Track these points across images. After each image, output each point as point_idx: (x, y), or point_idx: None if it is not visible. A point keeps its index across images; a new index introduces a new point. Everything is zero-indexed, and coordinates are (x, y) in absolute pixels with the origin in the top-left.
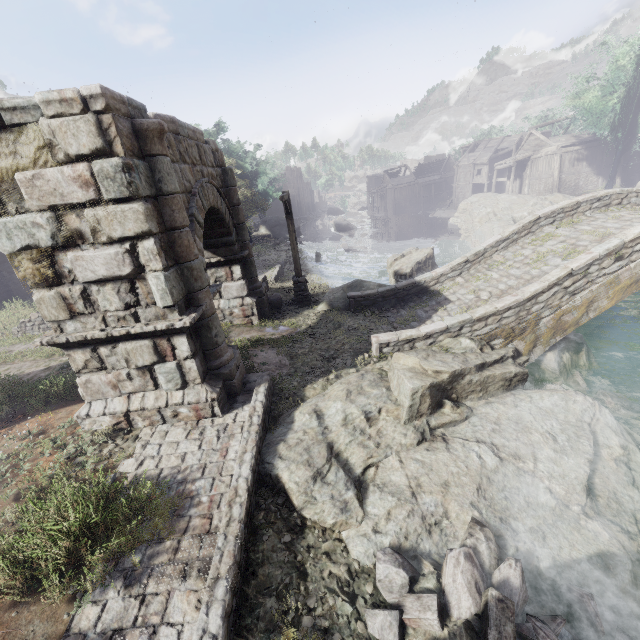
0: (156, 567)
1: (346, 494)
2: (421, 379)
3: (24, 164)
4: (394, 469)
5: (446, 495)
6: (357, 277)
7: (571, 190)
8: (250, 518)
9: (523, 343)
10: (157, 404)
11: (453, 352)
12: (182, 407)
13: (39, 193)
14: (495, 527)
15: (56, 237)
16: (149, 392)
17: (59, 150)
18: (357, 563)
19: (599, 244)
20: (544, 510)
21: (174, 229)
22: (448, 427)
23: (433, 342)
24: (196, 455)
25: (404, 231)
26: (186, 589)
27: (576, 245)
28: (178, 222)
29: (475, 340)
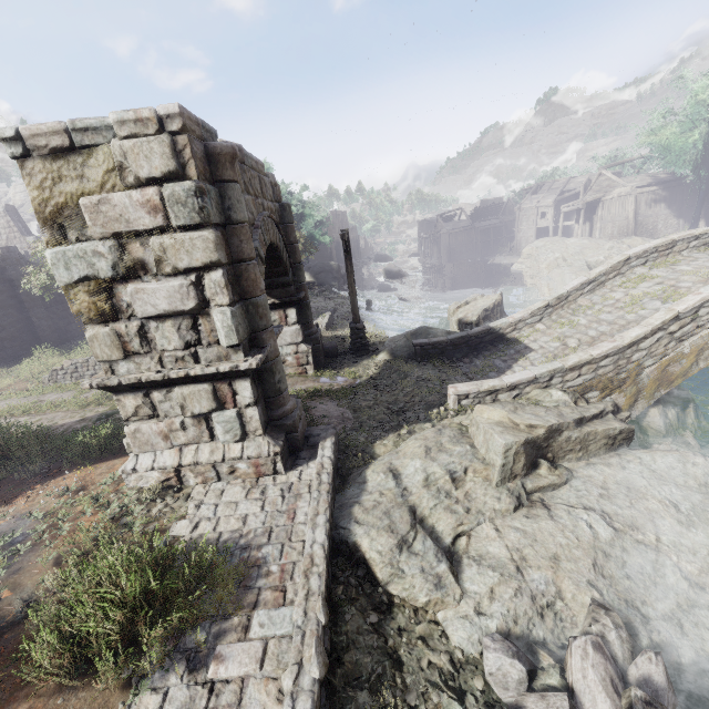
0: (224, 648)
1: (438, 567)
2: (513, 434)
3: (90, 188)
4: (490, 539)
5: (557, 571)
6: (415, 326)
7: (649, 234)
8: (329, 592)
9: (623, 396)
10: (213, 458)
11: (543, 405)
12: (240, 462)
13: (104, 219)
14: (621, 612)
15: (117, 267)
16: (204, 444)
17: (129, 173)
18: (460, 651)
19: (705, 285)
20: (676, 593)
21: (241, 261)
22: (546, 491)
23: (519, 394)
24: (259, 517)
25: (461, 278)
26: (263, 676)
27: (677, 287)
28: (246, 254)
29: (568, 392)
